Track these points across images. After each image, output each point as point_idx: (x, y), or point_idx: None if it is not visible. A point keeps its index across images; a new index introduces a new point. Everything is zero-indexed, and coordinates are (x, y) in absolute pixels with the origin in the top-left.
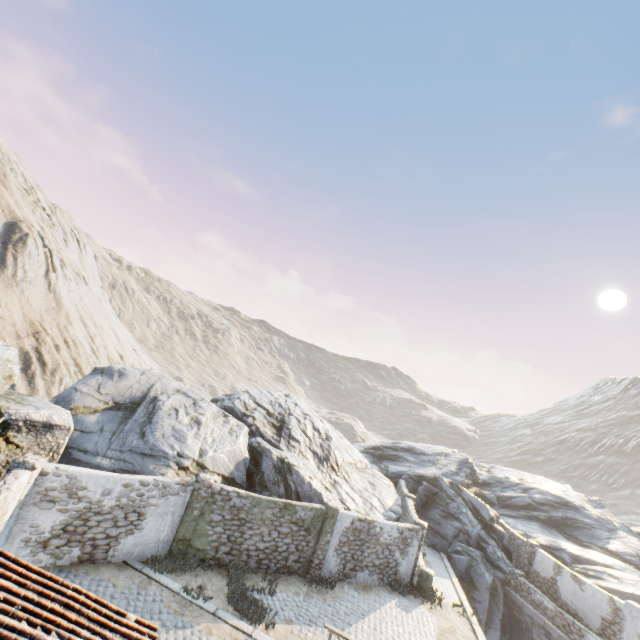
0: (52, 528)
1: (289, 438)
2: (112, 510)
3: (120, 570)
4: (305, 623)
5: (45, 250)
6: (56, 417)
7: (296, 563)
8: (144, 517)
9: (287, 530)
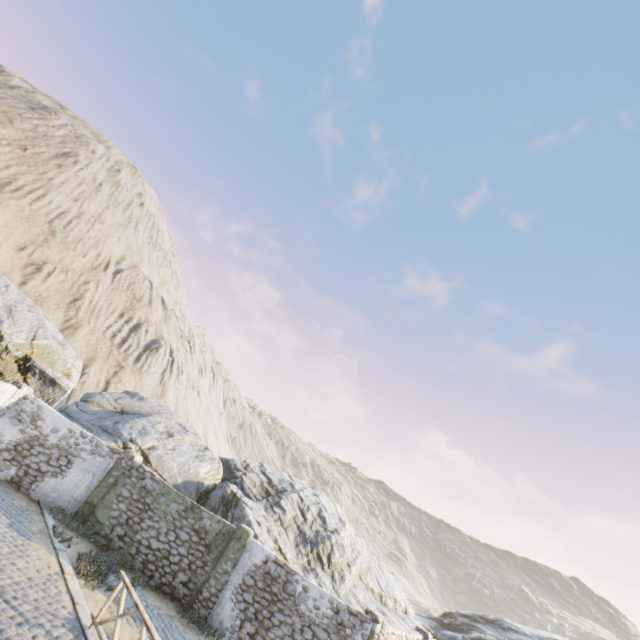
0: (10, 442)
1: (275, 504)
2: (52, 447)
3: (29, 500)
4: (131, 615)
5: (170, 357)
6: (63, 380)
7: (184, 587)
8: (71, 466)
9: (186, 537)
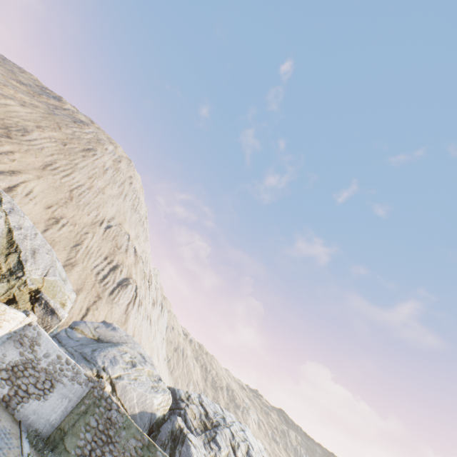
0: (9, 362)
1: (211, 439)
2: (41, 370)
3: (13, 421)
4: None
5: (134, 293)
6: (60, 311)
7: None
8: (53, 390)
9: None
